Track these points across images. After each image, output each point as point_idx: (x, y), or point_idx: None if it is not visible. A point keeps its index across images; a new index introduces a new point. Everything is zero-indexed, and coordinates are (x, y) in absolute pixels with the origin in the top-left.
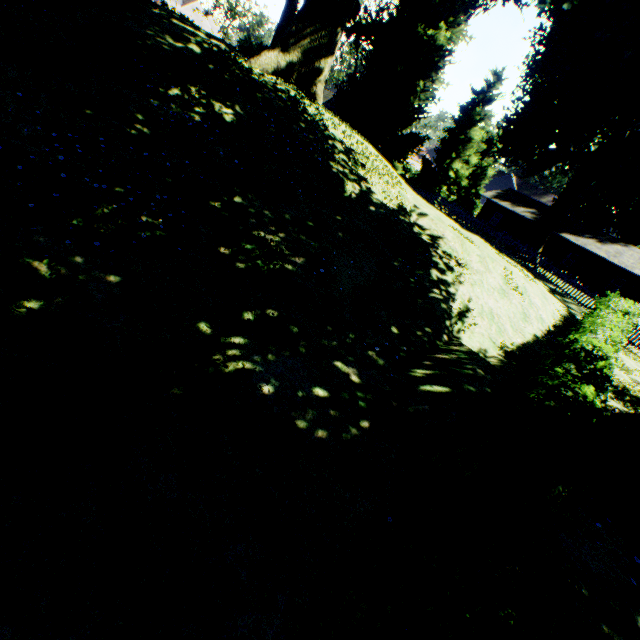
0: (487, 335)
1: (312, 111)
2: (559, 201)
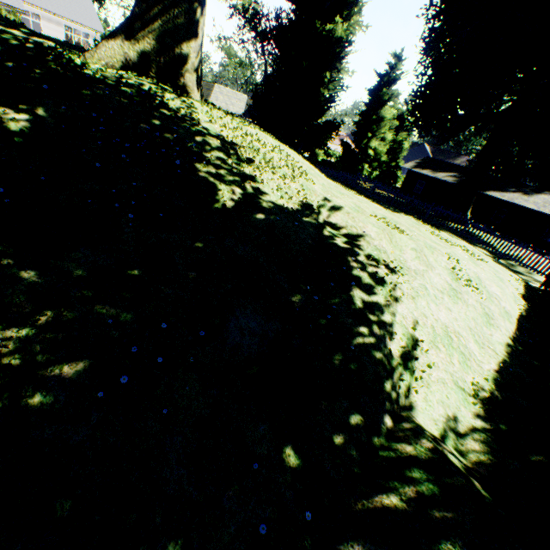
0: (450, 379)
1: (175, 104)
2: (479, 162)
